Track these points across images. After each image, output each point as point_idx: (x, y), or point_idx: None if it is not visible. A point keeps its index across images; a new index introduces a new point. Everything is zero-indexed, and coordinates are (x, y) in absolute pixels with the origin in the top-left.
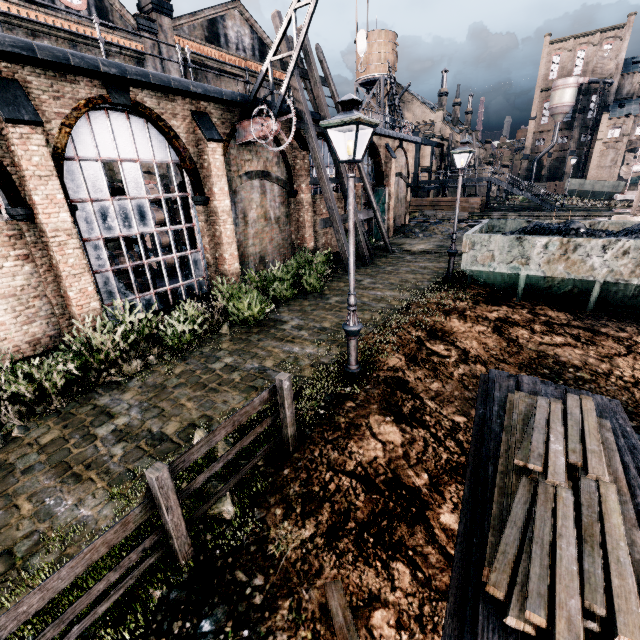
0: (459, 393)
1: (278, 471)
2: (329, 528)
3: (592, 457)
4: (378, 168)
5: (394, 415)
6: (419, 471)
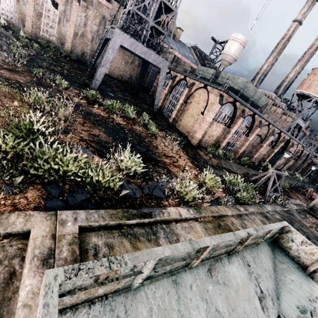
0: None
1: None
2: None
3: None
4: None
5: None
6: None
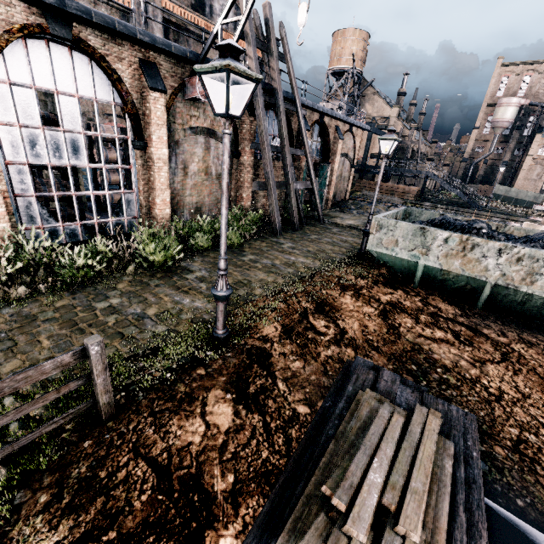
0: (316, 378)
1: (79, 441)
2: (83, 535)
3: (411, 500)
4: (326, 146)
5: (237, 393)
6: (227, 470)
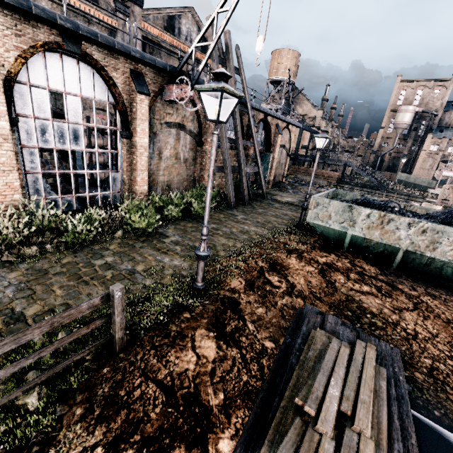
0: (276, 321)
1: (99, 368)
2: (115, 438)
3: (361, 407)
4: (268, 139)
5: (217, 331)
6: (218, 390)
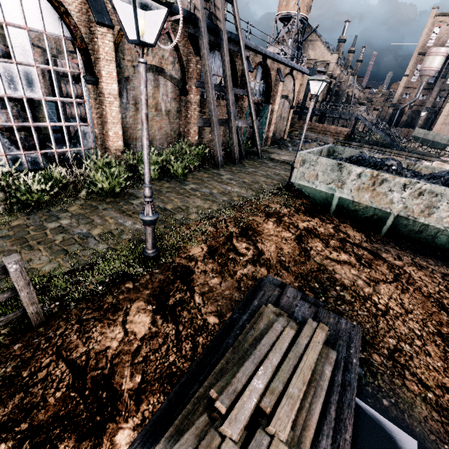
0: (229, 293)
1: (10, 344)
2: None
3: (285, 404)
4: (268, 88)
5: (157, 304)
6: (136, 372)
